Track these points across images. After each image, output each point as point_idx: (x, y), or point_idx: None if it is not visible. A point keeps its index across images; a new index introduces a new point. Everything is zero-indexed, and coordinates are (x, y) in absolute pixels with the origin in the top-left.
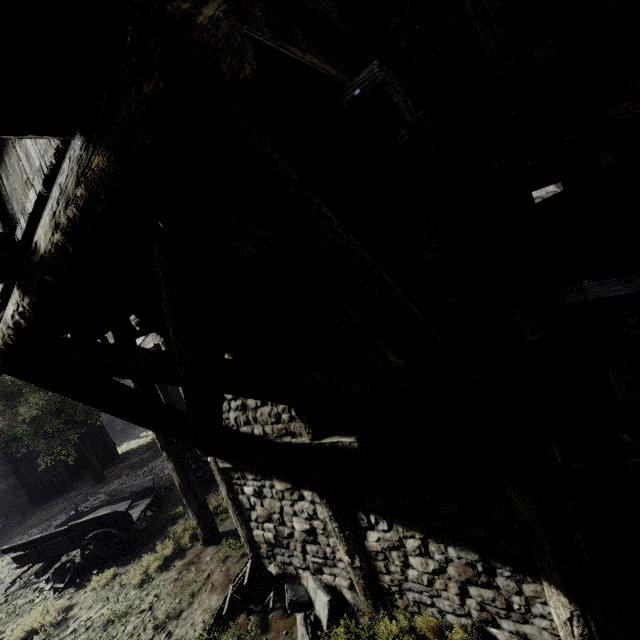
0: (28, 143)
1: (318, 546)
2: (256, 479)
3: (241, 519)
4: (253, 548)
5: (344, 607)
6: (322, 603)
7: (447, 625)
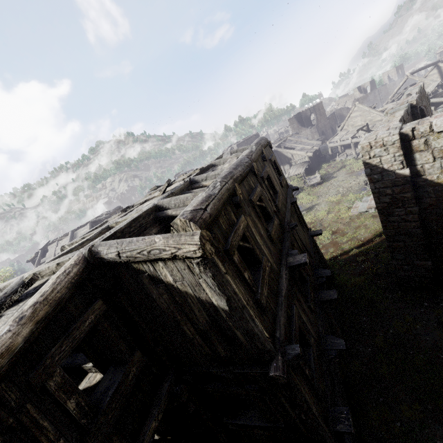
0: None
1: None
2: None
3: None
4: None
5: None
6: None
7: None
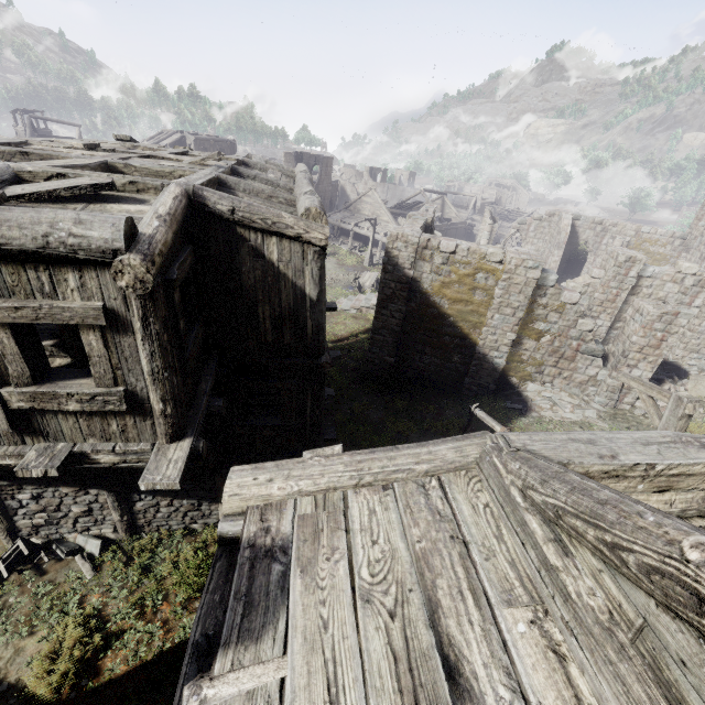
0: (96, 424)
1: (92, 517)
2: (38, 488)
3: (4, 517)
4: (12, 533)
5: (109, 542)
6: (95, 545)
7: (173, 530)
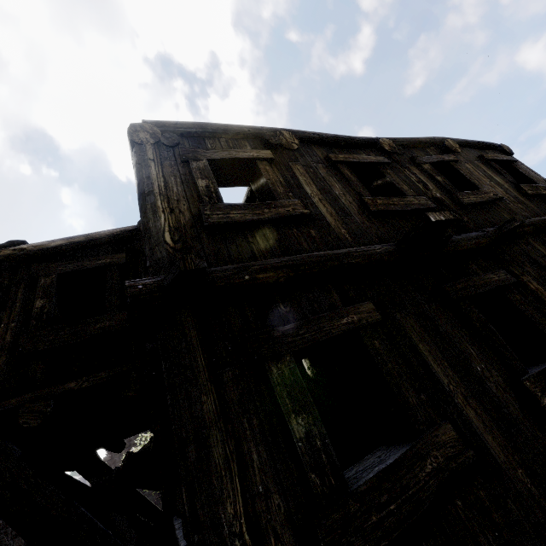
0: None
1: None
2: None
3: None
4: None
5: None
6: None
7: None
